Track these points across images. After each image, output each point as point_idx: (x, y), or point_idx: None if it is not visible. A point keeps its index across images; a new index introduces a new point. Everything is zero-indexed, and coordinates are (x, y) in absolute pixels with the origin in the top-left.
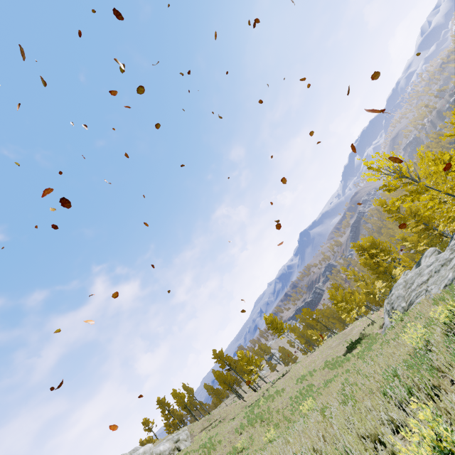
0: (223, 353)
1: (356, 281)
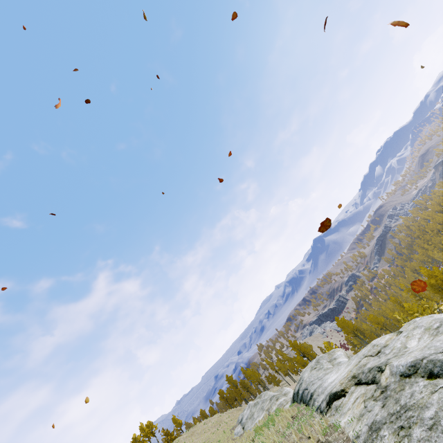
0: (297, 343)
1: (414, 297)
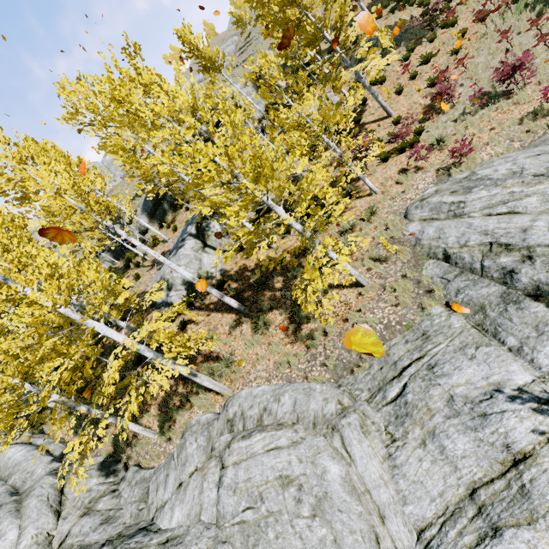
0: None
1: None
